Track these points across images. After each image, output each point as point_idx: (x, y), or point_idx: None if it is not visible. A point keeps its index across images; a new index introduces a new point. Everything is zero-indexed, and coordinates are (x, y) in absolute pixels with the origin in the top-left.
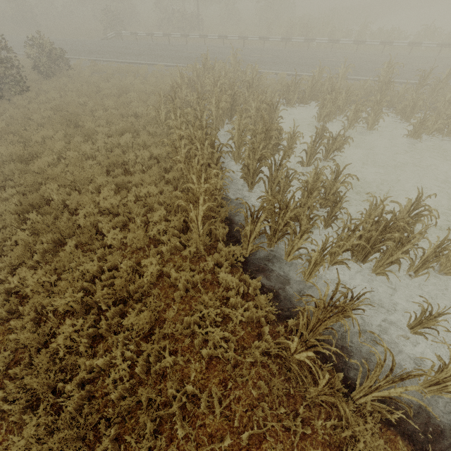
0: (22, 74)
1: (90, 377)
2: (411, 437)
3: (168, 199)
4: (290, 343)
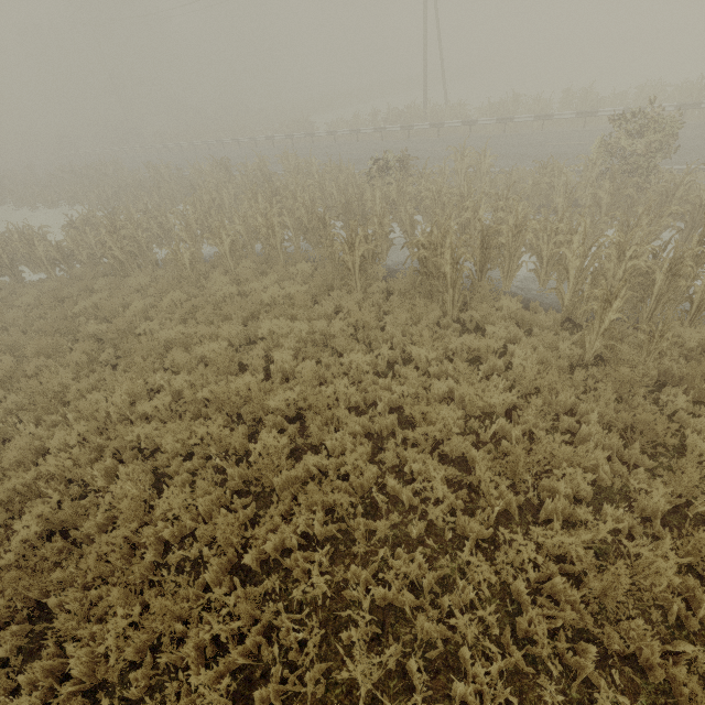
0: None
1: None
2: None
3: None
4: None
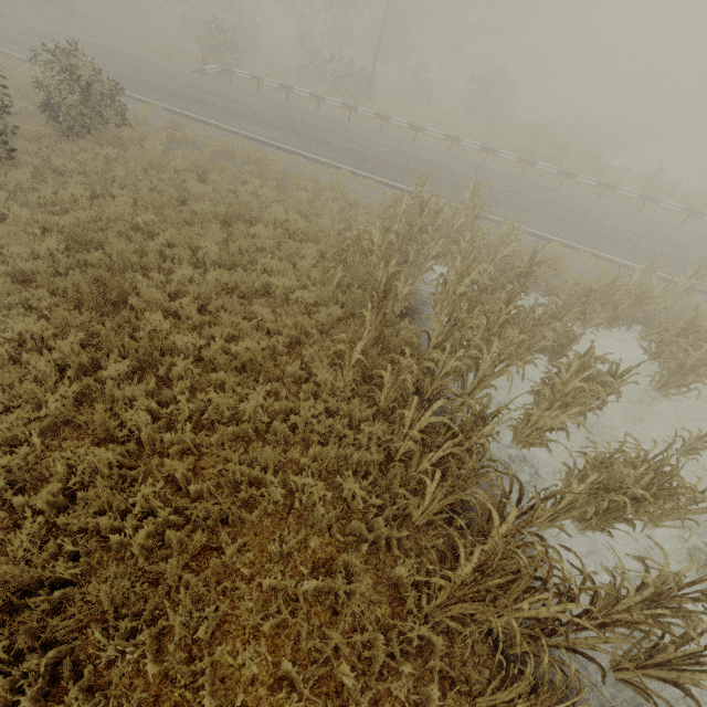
0: (14, 109)
1: None
2: None
3: None
4: None
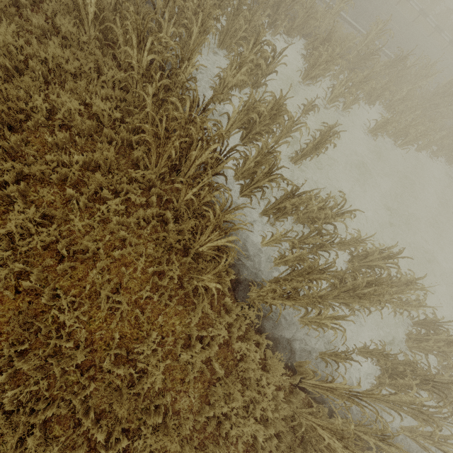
0: None
1: None
2: None
3: (154, 235)
4: (324, 435)
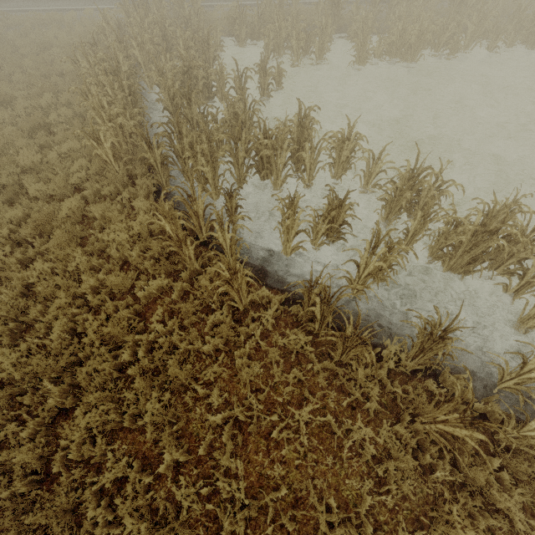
0: None
1: (24, 285)
2: (266, 282)
3: (87, 149)
4: (162, 224)
